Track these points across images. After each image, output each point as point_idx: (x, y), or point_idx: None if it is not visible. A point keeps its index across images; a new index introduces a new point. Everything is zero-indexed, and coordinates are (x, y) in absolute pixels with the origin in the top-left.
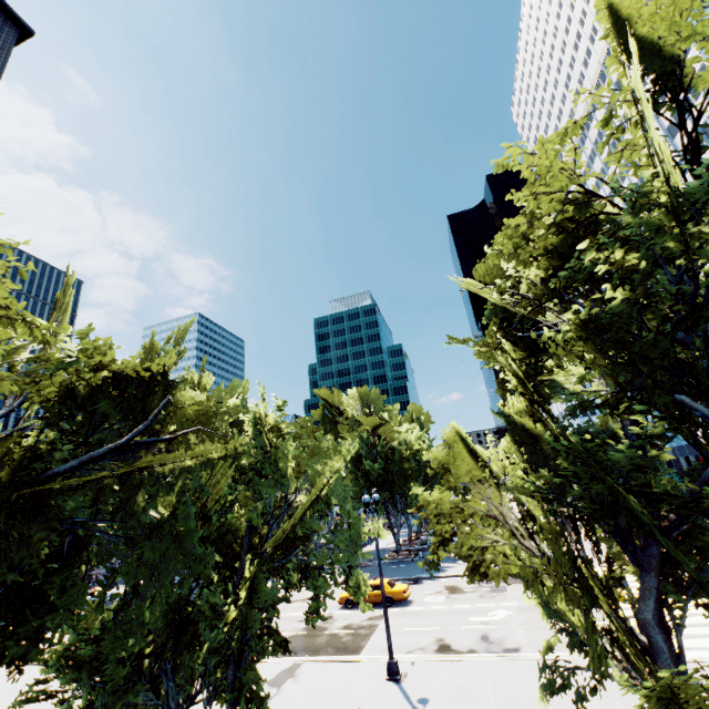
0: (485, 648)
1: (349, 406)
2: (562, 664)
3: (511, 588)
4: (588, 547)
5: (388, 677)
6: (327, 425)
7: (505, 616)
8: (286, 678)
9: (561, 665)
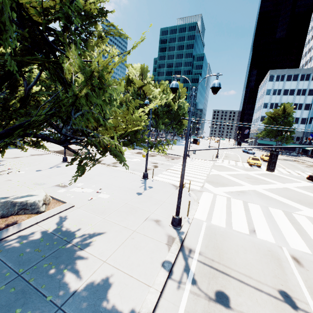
0: (109, 164)
1: (132, 73)
2: (118, 171)
3: (157, 157)
4: (212, 155)
5: (62, 161)
6: (129, 84)
7: (136, 161)
8: (38, 155)
9: (117, 171)
